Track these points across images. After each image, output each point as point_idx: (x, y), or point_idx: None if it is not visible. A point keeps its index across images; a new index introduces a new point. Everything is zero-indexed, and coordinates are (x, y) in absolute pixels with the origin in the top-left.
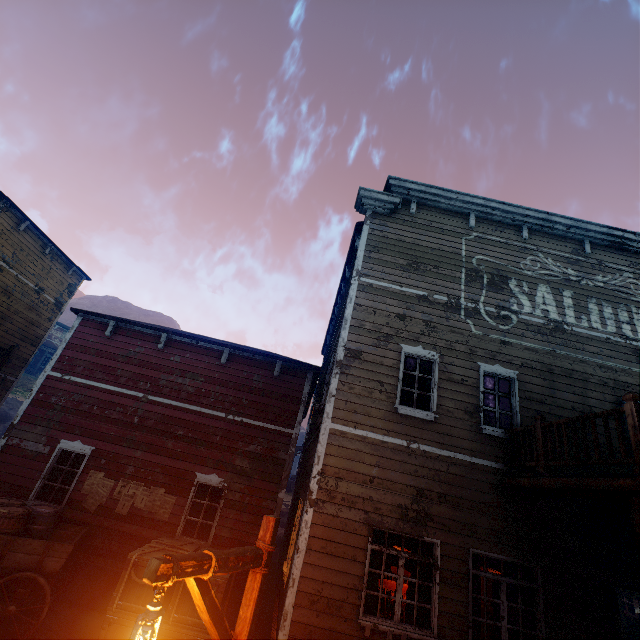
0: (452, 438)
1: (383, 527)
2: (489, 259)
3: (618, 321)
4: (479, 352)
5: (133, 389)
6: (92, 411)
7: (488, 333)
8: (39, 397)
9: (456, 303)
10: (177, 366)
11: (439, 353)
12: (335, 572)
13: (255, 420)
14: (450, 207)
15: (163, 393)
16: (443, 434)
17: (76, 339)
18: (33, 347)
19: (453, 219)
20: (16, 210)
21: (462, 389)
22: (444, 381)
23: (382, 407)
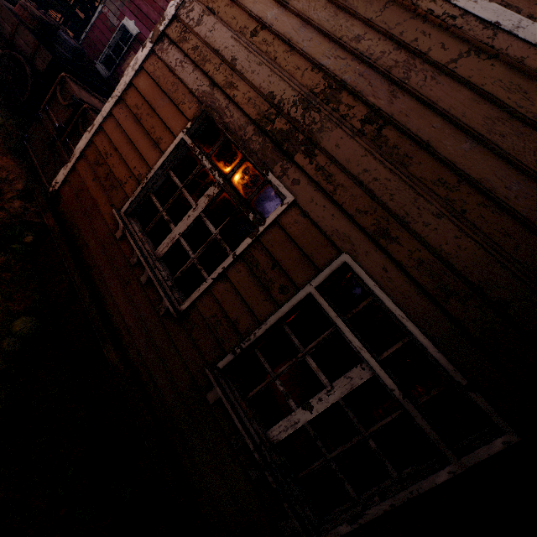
0: None
1: (217, 118)
2: None
3: None
4: None
5: None
6: None
7: None
8: None
9: None
10: None
11: None
12: (132, 146)
13: None
14: None
15: None
16: None
17: None
18: None
19: None
20: None
21: None
22: None
23: None
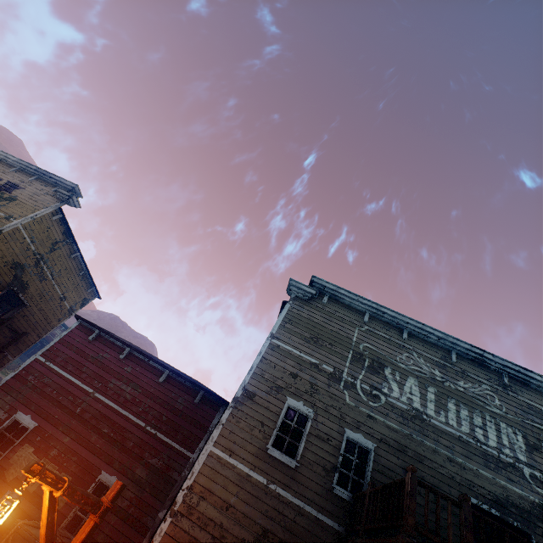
0: (306, 489)
1: None
2: (373, 348)
3: (472, 424)
4: (348, 419)
5: (88, 384)
6: (51, 394)
7: (359, 405)
8: (22, 373)
9: (339, 375)
10: (127, 375)
11: (315, 411)
12: None
13: (166, 436)
14: (352, 304)
15: (107, 394)
16: (299, 483)
17: (68, 337)
18: (38, 337)
19: (353, 313)
20: (75, 245)
21: (326, 447)
22: (313, 436)
23: (257, 444)
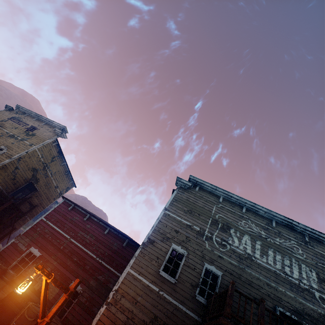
0: (180, 295)
1: None
2: (224, 217)
3: (283, 264)
4: (206, 257)
5: (67, 234)
6: (48, 238)
7: (213, 250)
8: (34, 226)
9: (203, 232)
10: (87, 229)
11: (187, 252)
12: None
13: (107, 264)
14: (212, 191)
15: (77, 239)
16: (177, 292)
17: (58, 208)
18: (43, 208)
19: (213, 196)
20: (64, 158)
21: (193, 272)
22: (186, 266)
23: (154, 269)
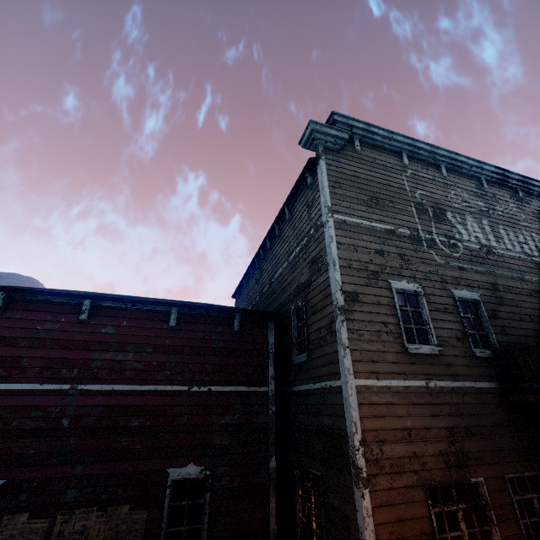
0: (456, 367)
1: (436, 483)
2: (427, 194)
3: (519, 242)
4: (448, 280)
5: (52, 381)
6: None
7: (448, 261)
8: None
9: (417, 235)
10: (112, 339)
11: (421, 285)
12: None
13: (225, 386)
14: (386, 146)
15: (100, 378)
16: (448, 365)
17: None
18: None
19: (390, 157)
20: None
21: (448, 317)
22: (432, 312)
23: (393, 350)
